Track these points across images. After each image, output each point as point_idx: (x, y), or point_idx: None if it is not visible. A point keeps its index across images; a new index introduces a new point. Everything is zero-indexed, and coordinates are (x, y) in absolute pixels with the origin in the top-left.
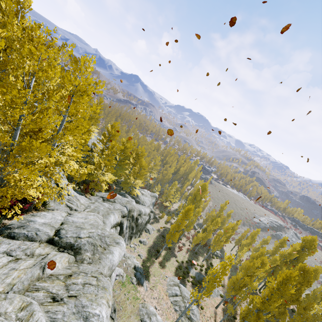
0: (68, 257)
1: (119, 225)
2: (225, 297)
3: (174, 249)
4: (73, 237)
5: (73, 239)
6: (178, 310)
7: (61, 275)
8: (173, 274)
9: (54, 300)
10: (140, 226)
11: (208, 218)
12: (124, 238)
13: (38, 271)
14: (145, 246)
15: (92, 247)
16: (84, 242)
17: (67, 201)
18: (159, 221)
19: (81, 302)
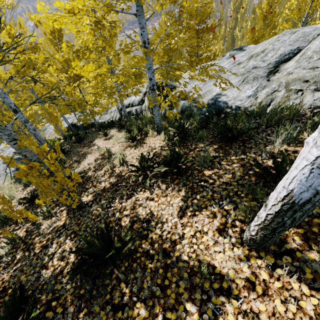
0: None
1: None
2: None
3: None
4: None
5: None
6: None
7: None
8: None
9: None
10: None
11: None
12: None
13: None
14: None
15: None
16: None
17: None
18: None
19: None
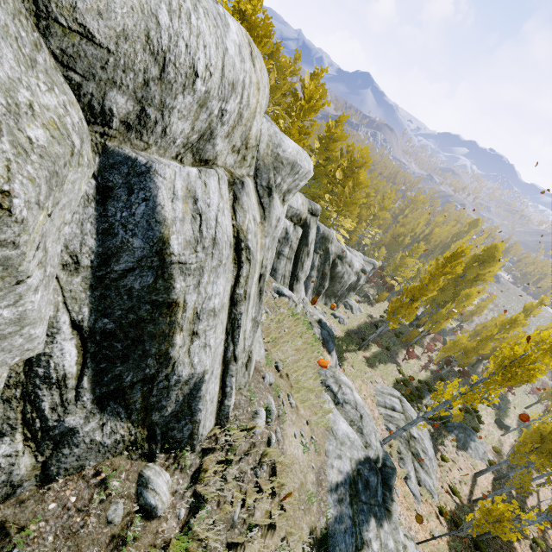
0: None
1: (301, 227)
2: (507, 461)
3: (396, 354)
4: None
5: None
6: (394, 431)
7: None
8: (389, 386)
9: None
10: (337, 282)
11: (481, 330)
12: (307, 257)
13: None
14: (341, 325)
15: None
16: None
17: None
18: (373, 306)
19: None
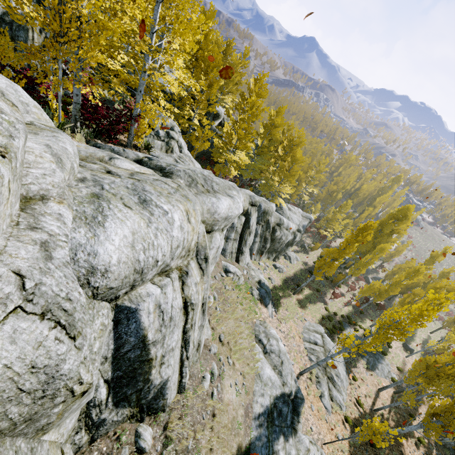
0: (152, 173)
1: (244, 215)
2: (402, 381)
3: (325, 294)
4: (167, 163)
5: (165, 163)
6: (315, 361)
7: (132, 171)
8: (316, 322)
9: (108, 172)
10: (277, 242)
11: (397, 271)
12: (249, 236)
13: (104, 155)
14: (280, 274)
15: (190, 179)
16: (178, 169)
17: (178, 158)
18: (309, 253)
19: (143, 187)
